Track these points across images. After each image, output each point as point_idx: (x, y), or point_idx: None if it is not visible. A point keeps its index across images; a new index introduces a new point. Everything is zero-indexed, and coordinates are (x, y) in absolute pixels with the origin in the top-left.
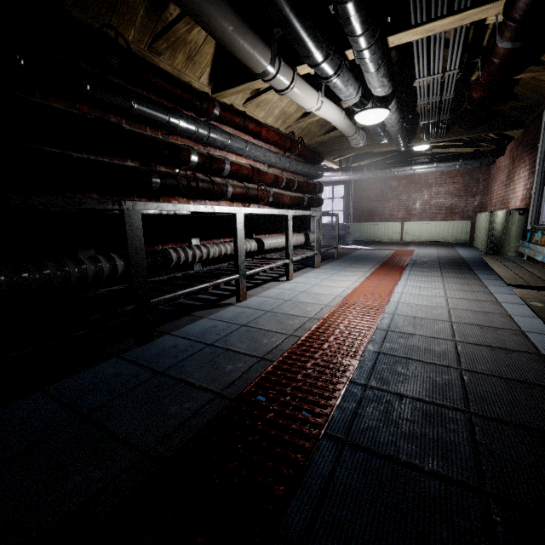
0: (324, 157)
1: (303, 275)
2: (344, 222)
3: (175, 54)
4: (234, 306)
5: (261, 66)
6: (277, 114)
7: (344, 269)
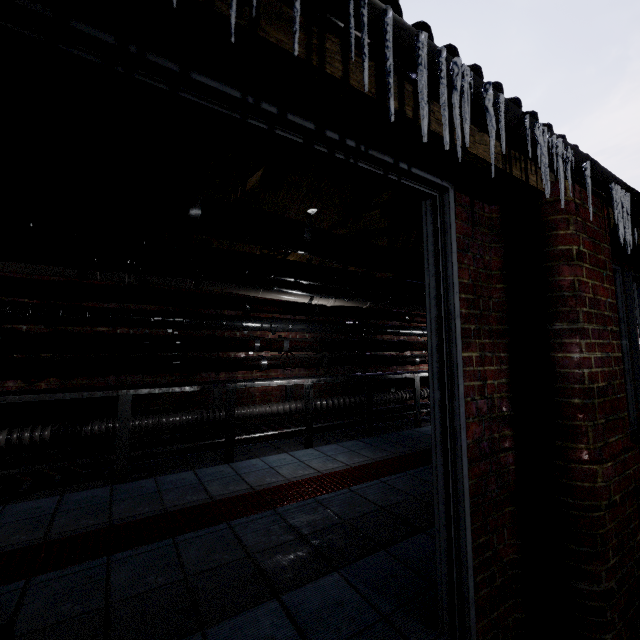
0: None
1: None
2: None
3: None
4: None
5: None
6: None
7: None
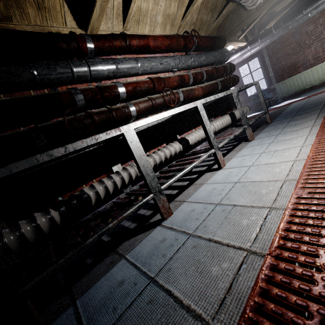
0: (227, 40)
1: (237, 154)
2: (268, 87)
3: (24, 10)
4: (159, 226)
5: None
6: (161, 21)
7: (282, 132)
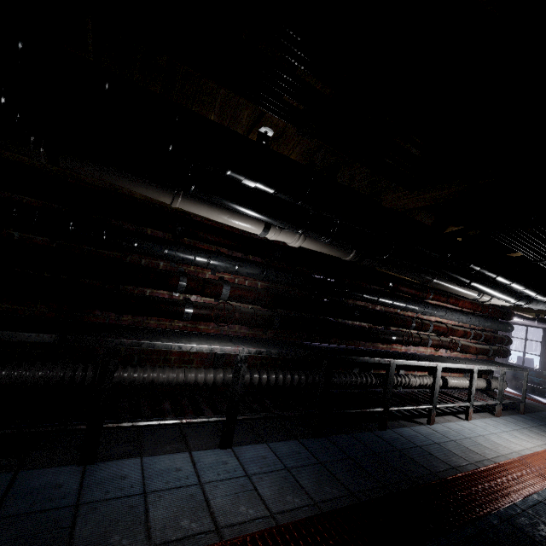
0: (515, 310)
1: (481, 419)
2: (540, 369)
3: None
4: (425, 426)
5: (471, 297)
6: None
7: (529, 428)
